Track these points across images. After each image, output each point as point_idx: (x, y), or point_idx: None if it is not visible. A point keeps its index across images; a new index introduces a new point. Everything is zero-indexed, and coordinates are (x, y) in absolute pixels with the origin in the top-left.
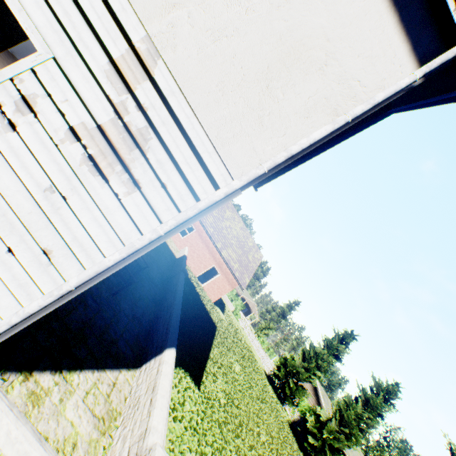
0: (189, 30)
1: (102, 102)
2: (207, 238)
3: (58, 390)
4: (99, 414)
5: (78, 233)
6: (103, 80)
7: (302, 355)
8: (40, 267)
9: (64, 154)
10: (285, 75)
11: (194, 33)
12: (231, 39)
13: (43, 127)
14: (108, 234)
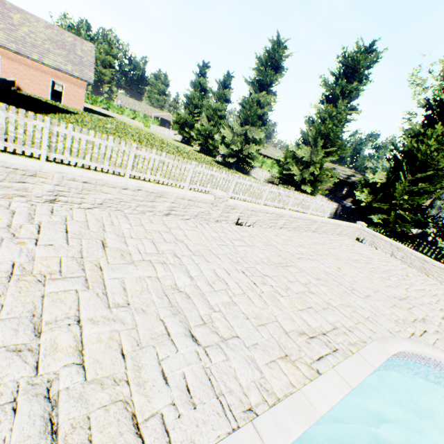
0: None
1: None
2: (19, 57)
3: None
4: None
5: None
6: None
7: (185, 109)
8: None
9: None
10: None
11: None
12: None
13: None
14: None
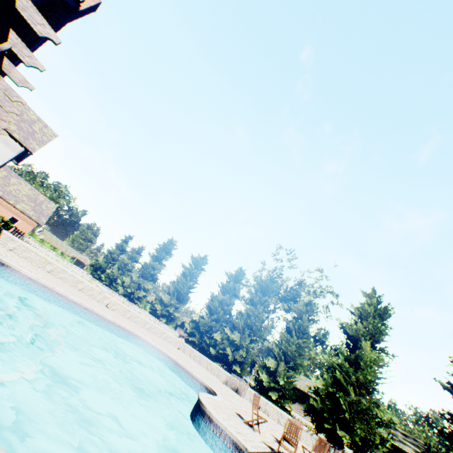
0: None
1: None
2: (0, 199)
3: None
4: None
5: None
6: None
7: (105, 258)
8: None
9: None
10: None
11: None
12: None
13: None
14: None
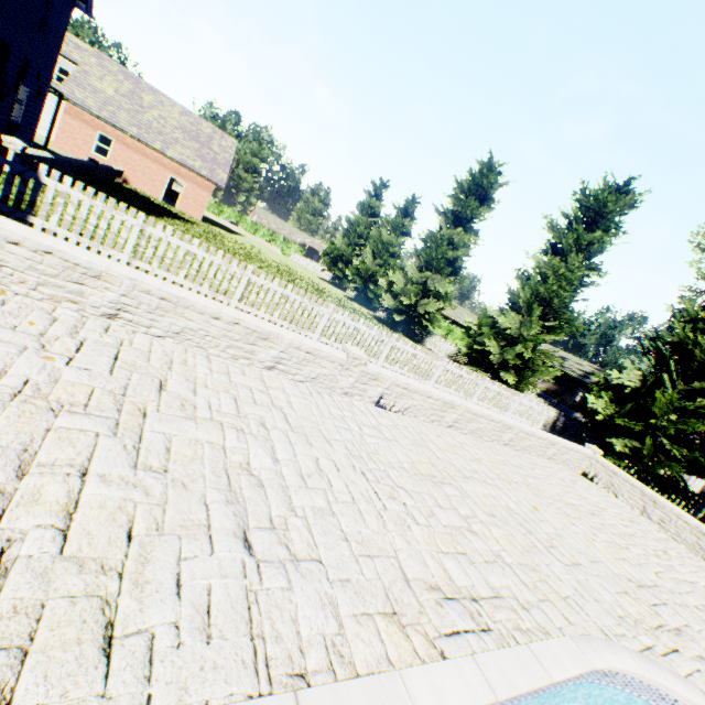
0: None
1: None
2: (137, 144)
3: None
4: None
5: None
6: None
7: (344, 237)
8: None
9: None
10: None
11: None
12: None
13: None
14: None
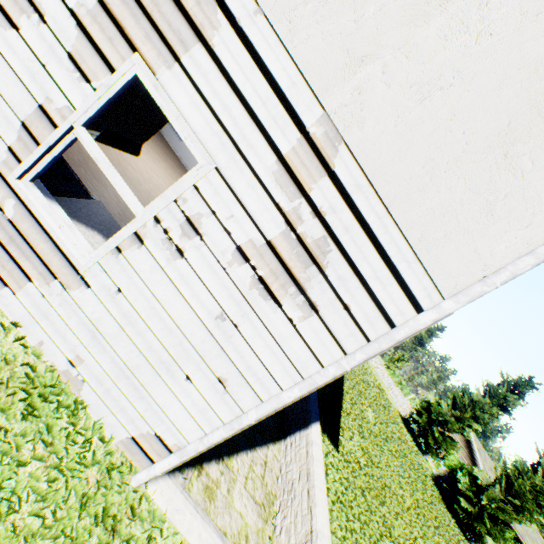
0: (382, 93)
1: (271, 213)
2: None
3: (224, 480)
4: (259, 500)
5: (250, 361)
6: (271, 184)
7: (451, 401)
8: (217, 395)
9: (232, 277)
10: (538, 131)
11: (390, 95)
12: (449, 91)
13: (210, 249)
14: (282, 363)
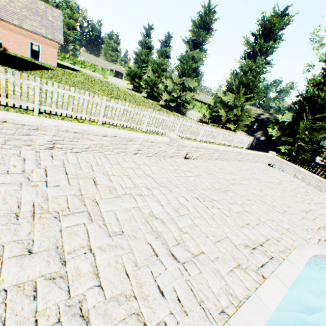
0: None
1: None
2: (3, 23)
3: None
4: None
5: None
6: None
7: (135, 63)
8: None
9: None
10: None
11: None
12: None
13: None
14: None
